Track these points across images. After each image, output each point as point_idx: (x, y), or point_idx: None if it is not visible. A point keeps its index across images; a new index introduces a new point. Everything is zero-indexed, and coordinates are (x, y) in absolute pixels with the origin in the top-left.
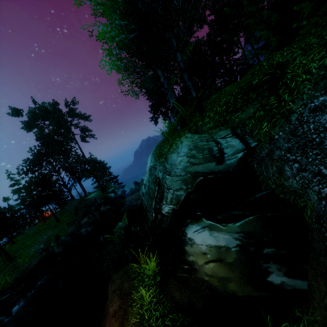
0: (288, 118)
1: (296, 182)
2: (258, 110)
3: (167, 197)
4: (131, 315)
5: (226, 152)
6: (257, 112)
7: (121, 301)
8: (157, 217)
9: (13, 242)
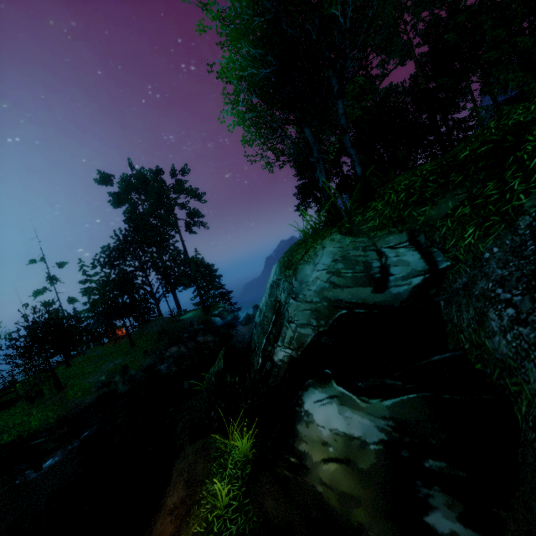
0: (513, 223)
1: (505, 343)
2: (461, 204)
3: (286, 336)
4: (194, 518)
5: (393, 272)
6: (459, 208)
7: (187, 492)
8: (265, 365)
9: (69, 364)
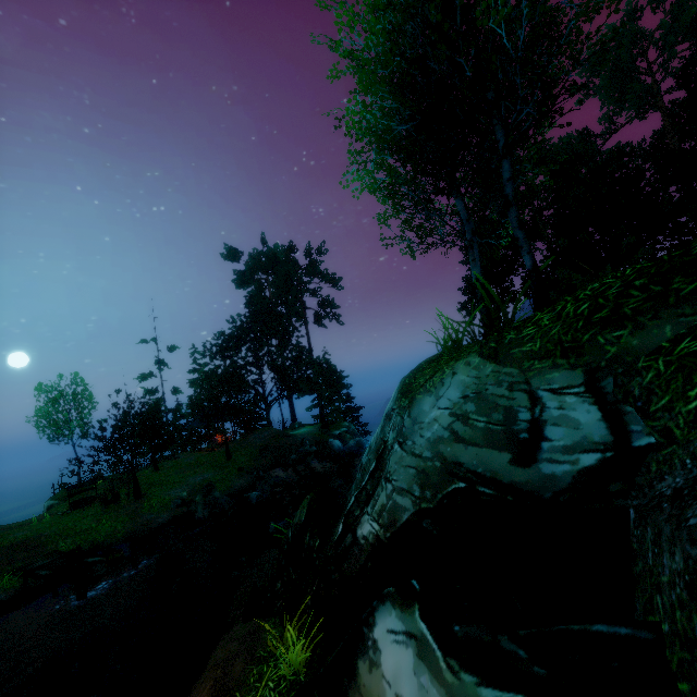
0: None
1: None
2: (690, 333)
3: (378, 500)
4: None
5: (549, 434)
6: (683, 340)
7: None
8: (345, 538)
9: (157, 467)
